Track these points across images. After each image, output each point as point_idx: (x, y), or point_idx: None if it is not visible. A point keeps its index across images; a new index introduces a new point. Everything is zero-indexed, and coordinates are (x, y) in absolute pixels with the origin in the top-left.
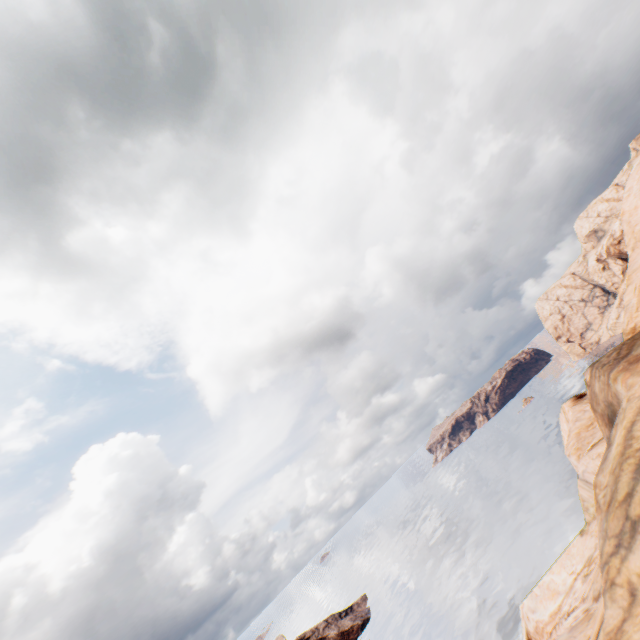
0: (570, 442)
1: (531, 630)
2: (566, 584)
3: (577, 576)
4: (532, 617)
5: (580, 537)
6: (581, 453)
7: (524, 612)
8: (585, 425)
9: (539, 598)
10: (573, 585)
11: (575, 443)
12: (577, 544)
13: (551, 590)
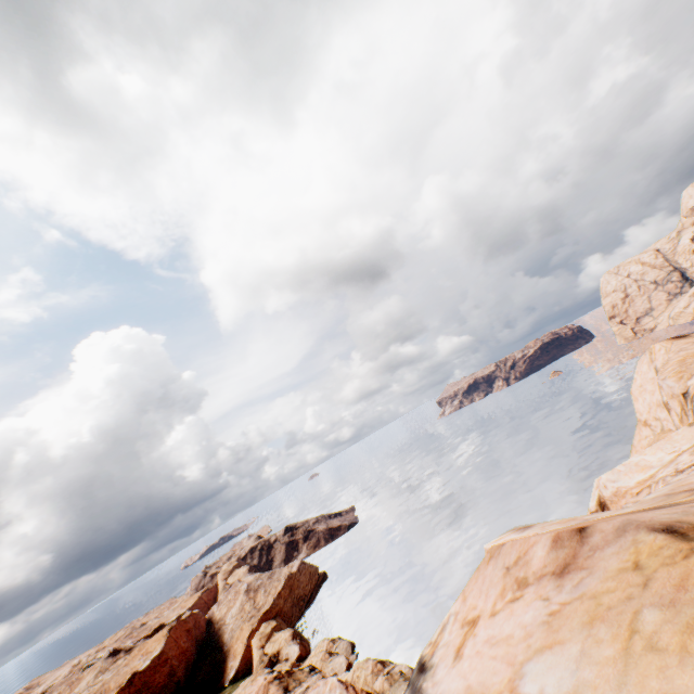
0: (668, 368)
1: (607, 495)
2: (663, 460)
3: (682, 453)
4: (612, 485)
5: (688, 427)
6: (687, 374)
7: (601, 483)
8: (693, 353)
9: (623, 472)
10: (675, 459)
11: (676, 368)
12: (683, 433)
13: (641, 466)
